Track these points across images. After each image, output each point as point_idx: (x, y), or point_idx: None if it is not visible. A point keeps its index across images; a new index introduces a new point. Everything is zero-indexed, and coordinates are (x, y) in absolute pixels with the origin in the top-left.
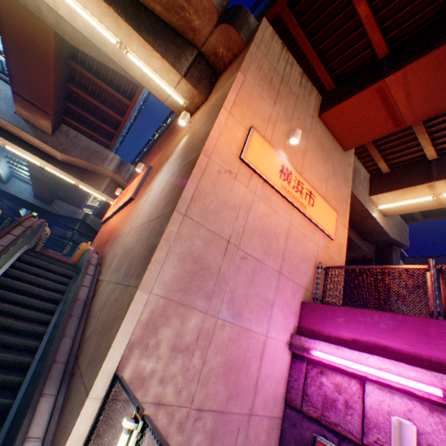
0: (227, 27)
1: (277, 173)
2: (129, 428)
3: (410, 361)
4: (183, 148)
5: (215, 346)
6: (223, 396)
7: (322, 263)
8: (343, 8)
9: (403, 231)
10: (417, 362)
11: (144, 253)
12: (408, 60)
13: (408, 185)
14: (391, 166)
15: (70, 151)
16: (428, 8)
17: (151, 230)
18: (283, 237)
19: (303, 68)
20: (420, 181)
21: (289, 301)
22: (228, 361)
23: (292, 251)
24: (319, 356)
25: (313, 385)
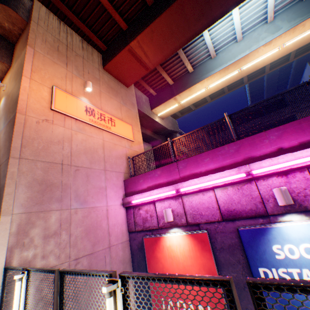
0: (4, 7)
1: (84, 112)
2: (20, 278)
3: (167, 185)
4: (4, 108)
5: (75, 224)
6: (90, 246)
7: (131, 156)
8: None
9: (175, 124)
10: (169, 184)
11: None
12: (137, 33)
13: (166, 100)
14: (157, 91)
15: None
16: (138, 2)
17: None
18: (101, 150)
19: (82, 35)
20: (170, 97)
21: (116, 183)
22: (87, 228)
23: (110, 156)
24: (136, 202)
25: (138, 216)
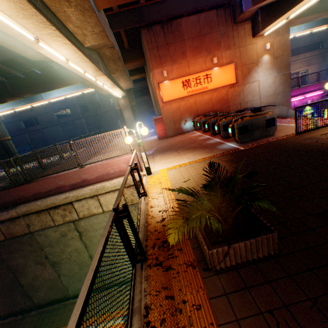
0: None
1: None
2: None
3: None
4: (271, 64)
5: None
6: None
7: None
8: None
9: None
10: None
11: (285, 101)
12: None
13: None
14: None
15: (108, 34)
16: None
17: (282, 96)
18: None
19: None
20: None
21: None
22: None
23: None
24: None
25: None
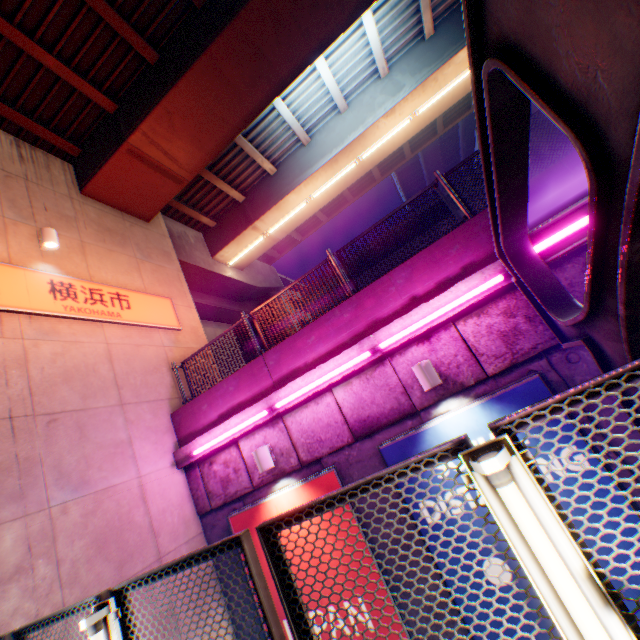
0: None
1: (49, 296)
2: None
3: (255, 402)
4: None
5: (68, 536)
6: (112, 571)
7: (180, 361)
8: (19, 54)
9: (271, 274)
10: (258, 400)
11: None
12: (140, 118)
13: (238, 234)
14: (217, 218)
15: None
16: (128, 59)
17: None
18: (106, 365)
19: (17, 131)
20: (245, 226)
21: (154, 424)
22: (99, 535)
23: (129, 372)
24: (202, 451)
25: (212, 479)
